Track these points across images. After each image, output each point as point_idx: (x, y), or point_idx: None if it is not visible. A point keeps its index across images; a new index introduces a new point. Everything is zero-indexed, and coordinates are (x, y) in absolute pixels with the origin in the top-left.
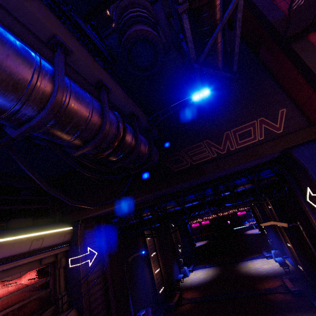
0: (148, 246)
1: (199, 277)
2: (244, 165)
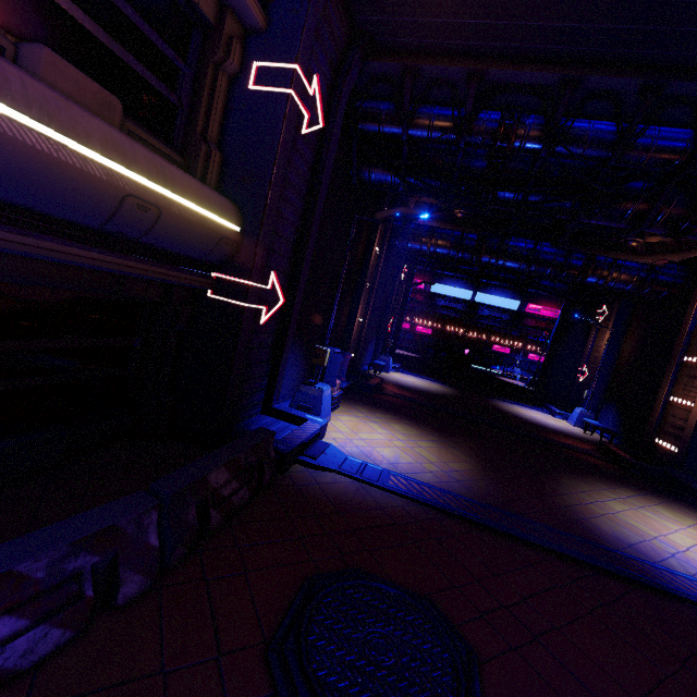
0: (372, 259)
1: (413, 383)
2: None
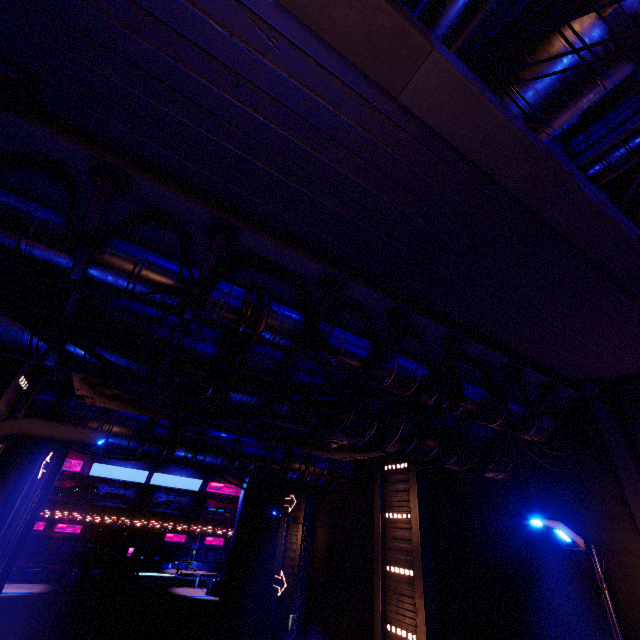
0: None
1: None
2: (635, 338)
